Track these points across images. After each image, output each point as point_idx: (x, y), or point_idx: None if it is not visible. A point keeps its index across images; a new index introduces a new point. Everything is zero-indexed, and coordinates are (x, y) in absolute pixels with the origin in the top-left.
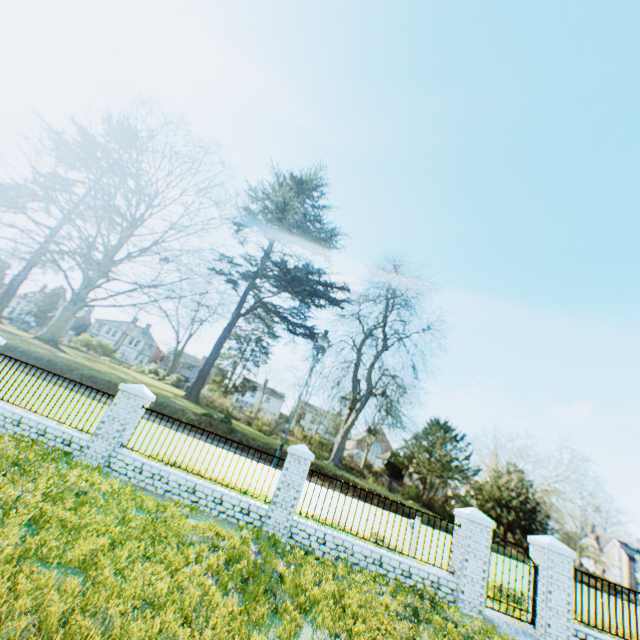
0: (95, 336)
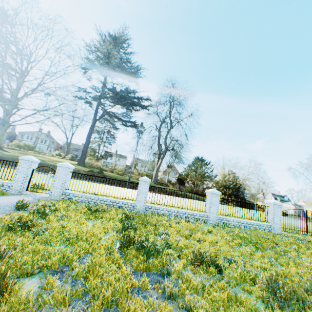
0: None
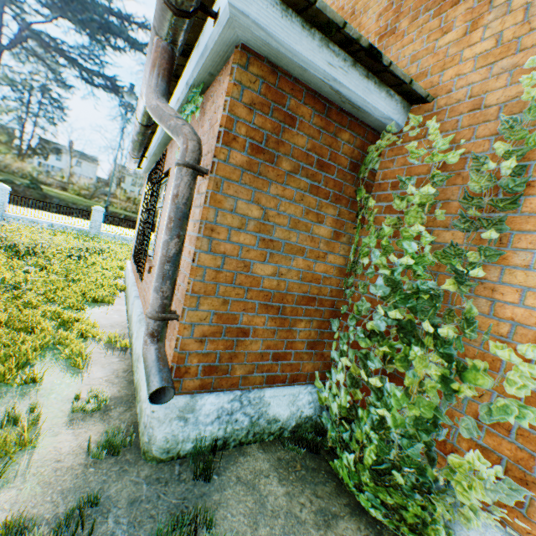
0: None
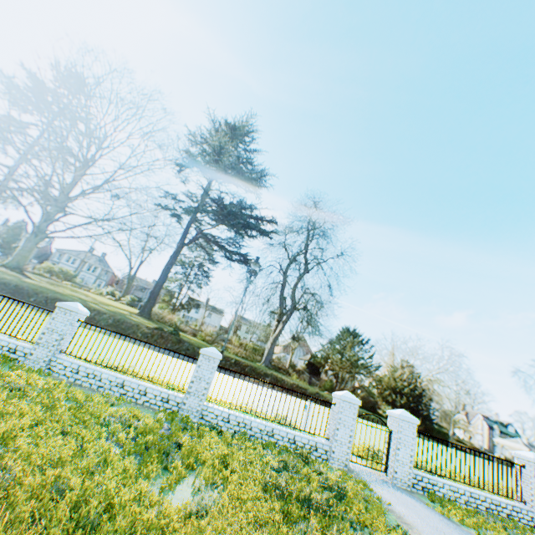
0: (52, 263)
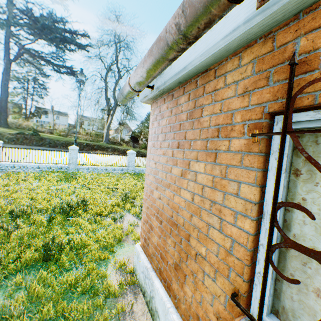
0: None
